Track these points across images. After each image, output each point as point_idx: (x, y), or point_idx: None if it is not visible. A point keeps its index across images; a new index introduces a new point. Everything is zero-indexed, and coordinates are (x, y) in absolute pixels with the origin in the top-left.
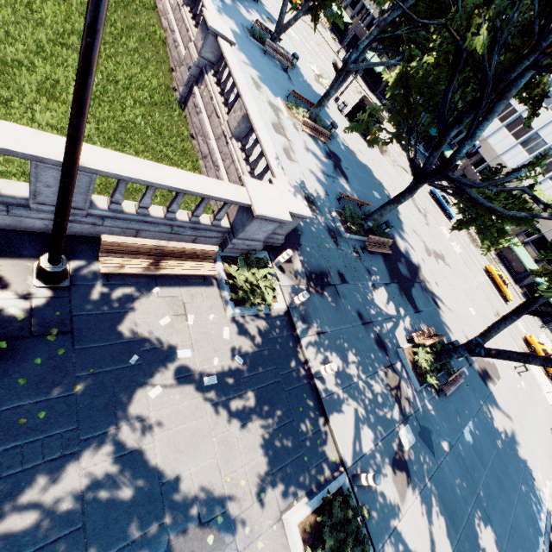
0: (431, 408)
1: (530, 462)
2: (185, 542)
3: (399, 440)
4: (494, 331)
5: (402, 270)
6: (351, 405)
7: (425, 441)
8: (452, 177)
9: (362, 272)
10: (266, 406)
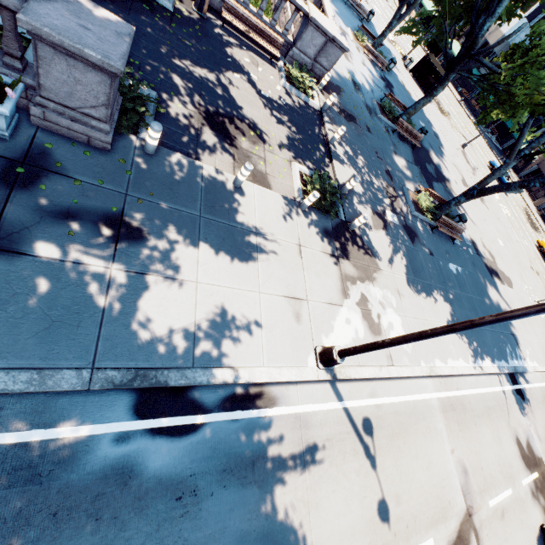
0: (422, 230)
1: (519, 338)
2: (240, 124)
3: (384, 213)
4: (489, 177)
5: (428, 168)
6: (352, 171)
7: (408, 233)
8: (473, 53)
9: (388, 140)
10: (294, 128)
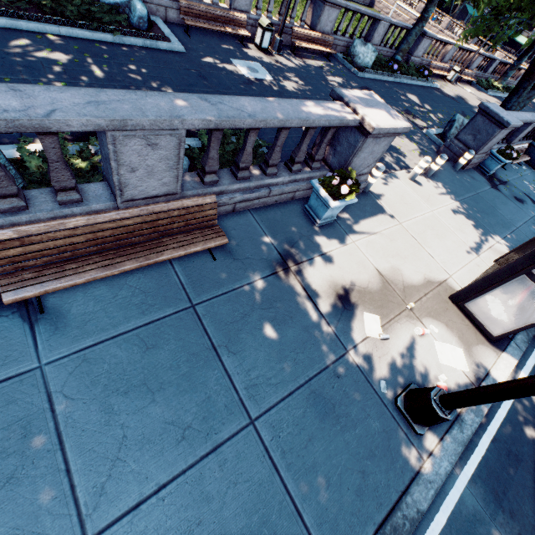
0: None
1: None
2: None
3: None
4: None
5: None
6: None
7: None
8: None
9: None
10: None
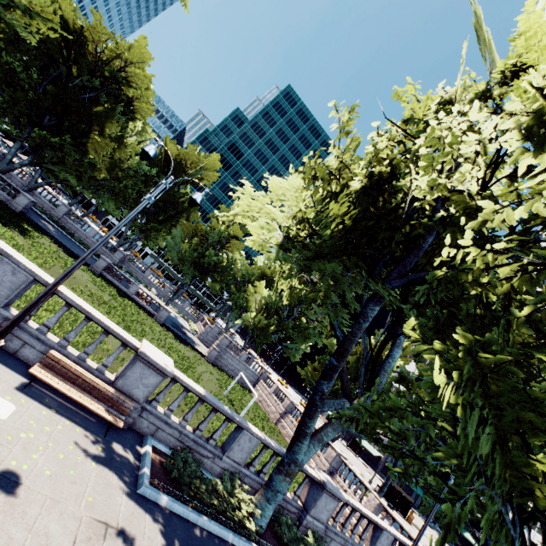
0: None
1: None
2: None
3: None
4: None
5: None
6: None
7: None
8: None
9: None
10: None
